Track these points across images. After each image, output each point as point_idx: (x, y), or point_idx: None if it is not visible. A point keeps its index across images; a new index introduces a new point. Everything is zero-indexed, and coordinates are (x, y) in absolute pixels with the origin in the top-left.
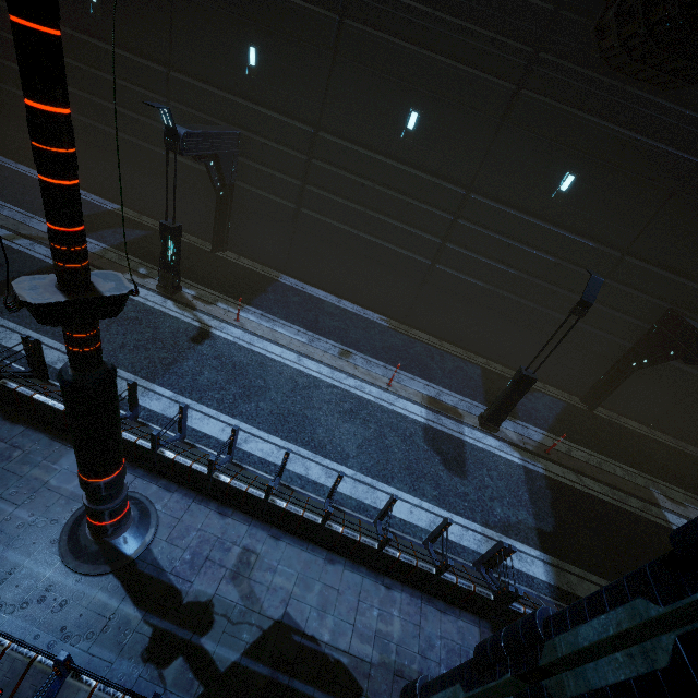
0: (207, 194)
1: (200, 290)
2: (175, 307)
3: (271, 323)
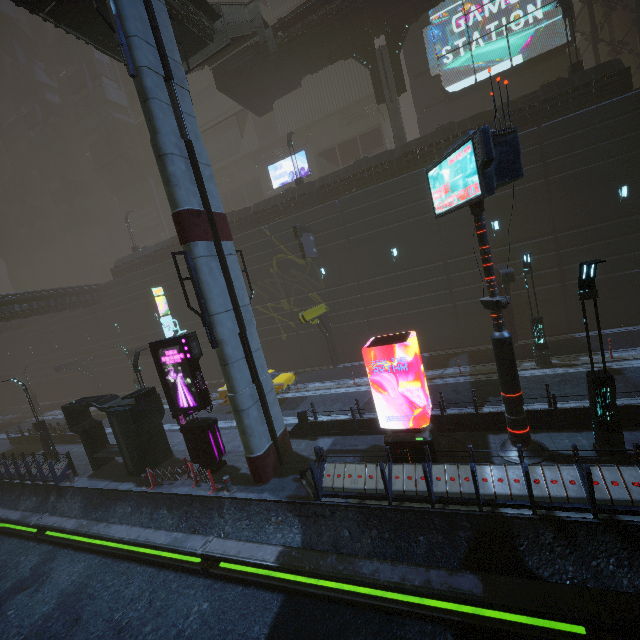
0: (487, 313)
1: (554, 358)
2: (564, 368)
3: (631, 351)
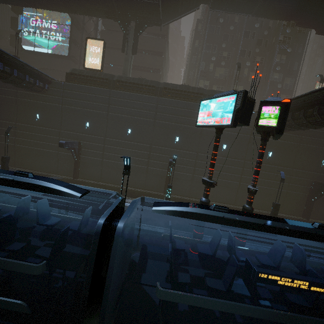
0: None
1: None
2: None
3: None
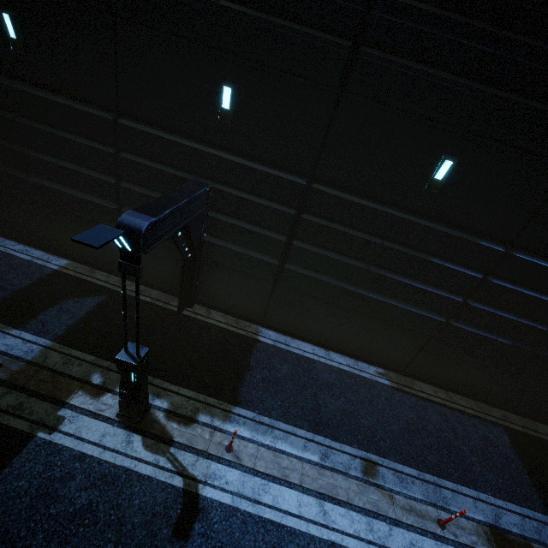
0: (169, 248)
1: (173, 395)
2: (143, 449)
3: (269, 435)
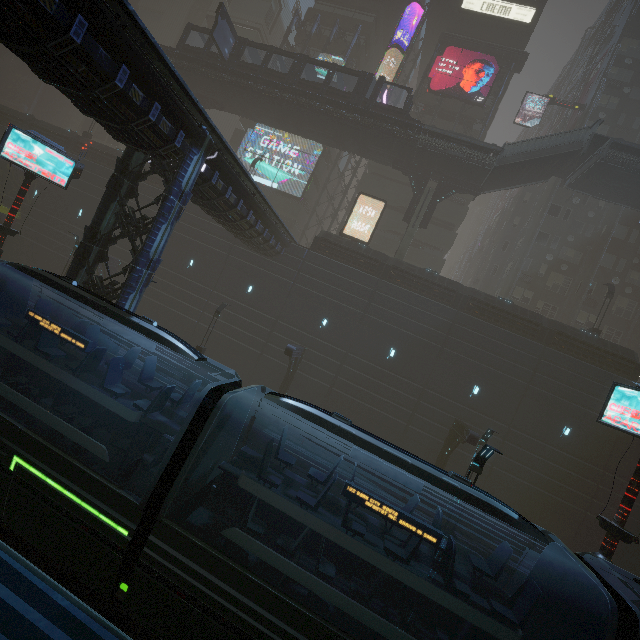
0: None
1: None
2: None
3: None
